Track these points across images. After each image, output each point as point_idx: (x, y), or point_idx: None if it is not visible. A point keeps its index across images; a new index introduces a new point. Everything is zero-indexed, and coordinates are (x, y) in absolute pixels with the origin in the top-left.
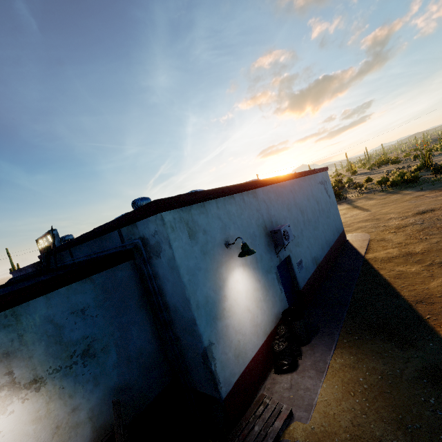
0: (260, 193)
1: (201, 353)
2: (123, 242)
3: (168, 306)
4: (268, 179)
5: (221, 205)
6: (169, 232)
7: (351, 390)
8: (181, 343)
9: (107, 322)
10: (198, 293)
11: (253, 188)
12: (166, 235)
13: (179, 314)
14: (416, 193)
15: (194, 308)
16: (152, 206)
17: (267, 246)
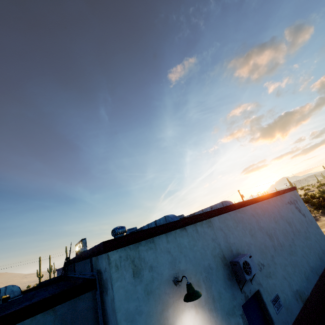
0: (215, 221)
1: None
2: (92, 270)
3: None
4: (223, 208)
5: (171, 238)
6: (113, 271)
7: None
8: None
9: None
10: None
11: (207, 218)
12: (110, 274)
13: None
14: None
15: None
16: (102, 246)
17: (227, 280)
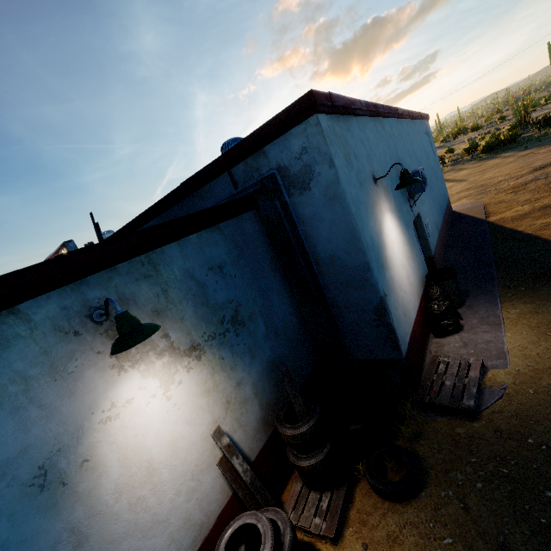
0: (386, 124)
1: (373, 307)
2: (237, 187)
3: (319, 259)
4: (391, 108)
5: (361, 126)
6: (328, 143)
7: (546, 331)
8: (337, 306)
9: (247, 285)
10: (365, 232)
11: (381, 114)
12: (324, 148)
13: (338, 265)
14: (520, 153)
15: (365, 249)
16: (304, 102)
17: (403, 195)
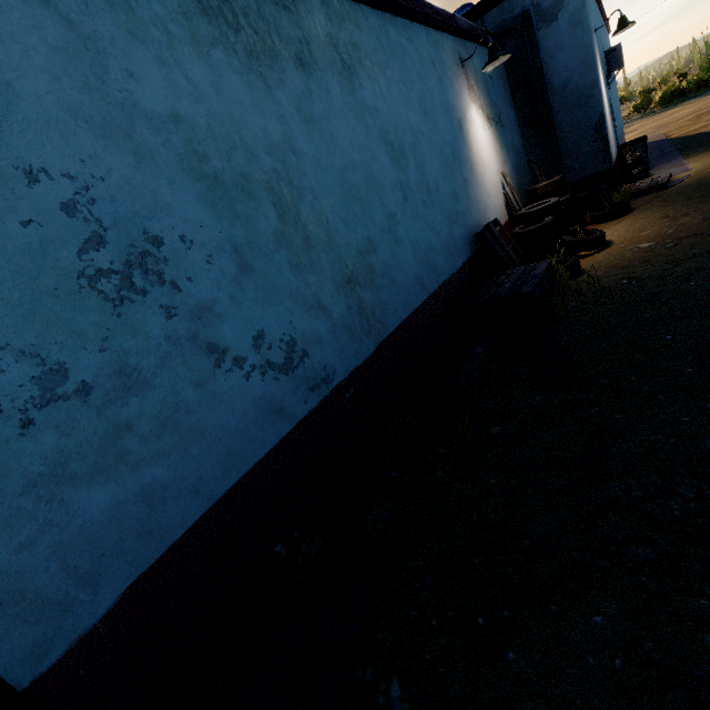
0: None
1: (594, 123)
2: None
3: (552, 89)
4: None
5: None
6: None
7: None
8: (561, 132)
9: (502, 103)
10: (594, 57)
11: None
12: None
13: (569, 89)
14: (705, 97)
15: (595, 68)
16: None
17: (603, 69)
